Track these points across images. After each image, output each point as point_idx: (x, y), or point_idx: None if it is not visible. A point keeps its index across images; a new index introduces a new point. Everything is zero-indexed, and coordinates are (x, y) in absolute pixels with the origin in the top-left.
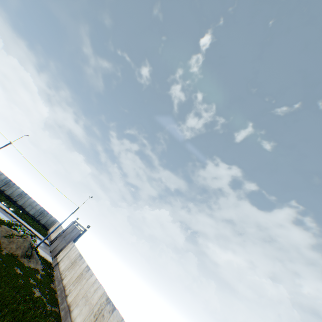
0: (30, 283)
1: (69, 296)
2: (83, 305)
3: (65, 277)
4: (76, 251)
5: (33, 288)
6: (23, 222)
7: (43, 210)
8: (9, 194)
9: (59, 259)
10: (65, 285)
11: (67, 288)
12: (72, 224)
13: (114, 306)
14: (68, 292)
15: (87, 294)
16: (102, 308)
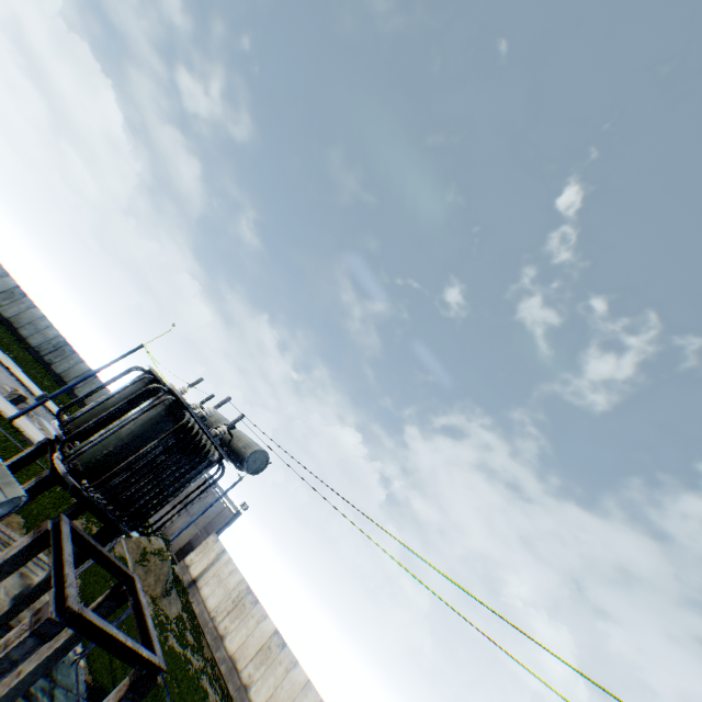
0: (196, 668)
1: (254, 691)
2: None
3: (228, 635)
4: (235, 573)
5: (202, 679)
6: None
7: None
8: (60, 373)
9: (194, 571)
10: (234, 657)
11: (242, 667)
12: None
13: None
14: (247, 679)
15: None
16: None
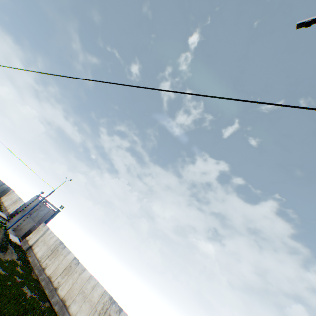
0: (18, 282)
1: (60, 290)
2: (81, 301)
3: (48, 267)
4: (54, 237)
5: (22, 288)
6: None
7: None
8: None
9: (31, 242)
10: (50, 276)
11: (54, 280)
12: (35, 198)
13: (121, 307)
14: (57, 285)
15: (84, 290)
16: (107, 307)
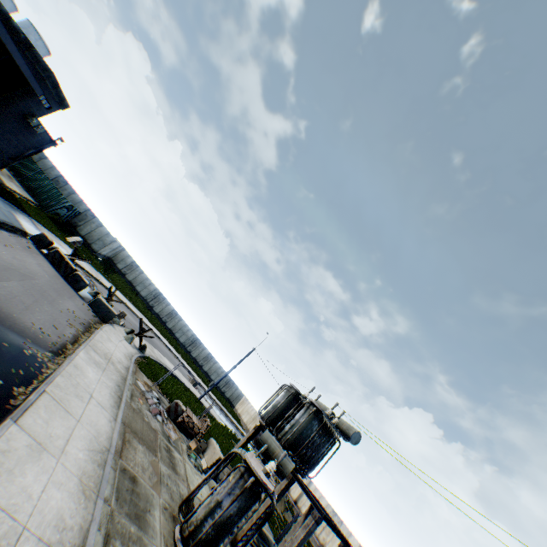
0: None
1: None
2: None
3: (327, 544)
4: (322, 498)
5: None
6: (227, 412)
7: (228, 378)
8: (194, 357)
9: (294, 494)
10: None
11: None
12: None
13: None
14: None
15: None
16: None
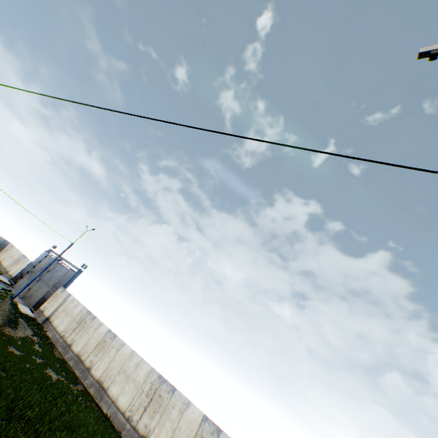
0: (38, 364)
1: (94, 370)
2: (123, 382)
3: (75, 343)
4: (78, 306)
5: (45, 370)
6: None
7: None
8: None
9: (48, 313)
10: (80, 354)
11: (86, 359)
12: (46, 254)
13: (174, 386)
14: (89, 364)
15: (126, 369)
16: (157, 387)
